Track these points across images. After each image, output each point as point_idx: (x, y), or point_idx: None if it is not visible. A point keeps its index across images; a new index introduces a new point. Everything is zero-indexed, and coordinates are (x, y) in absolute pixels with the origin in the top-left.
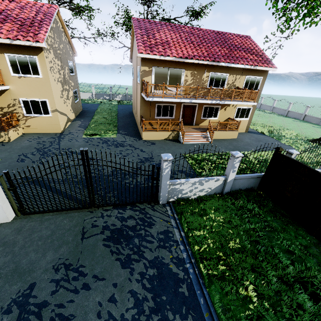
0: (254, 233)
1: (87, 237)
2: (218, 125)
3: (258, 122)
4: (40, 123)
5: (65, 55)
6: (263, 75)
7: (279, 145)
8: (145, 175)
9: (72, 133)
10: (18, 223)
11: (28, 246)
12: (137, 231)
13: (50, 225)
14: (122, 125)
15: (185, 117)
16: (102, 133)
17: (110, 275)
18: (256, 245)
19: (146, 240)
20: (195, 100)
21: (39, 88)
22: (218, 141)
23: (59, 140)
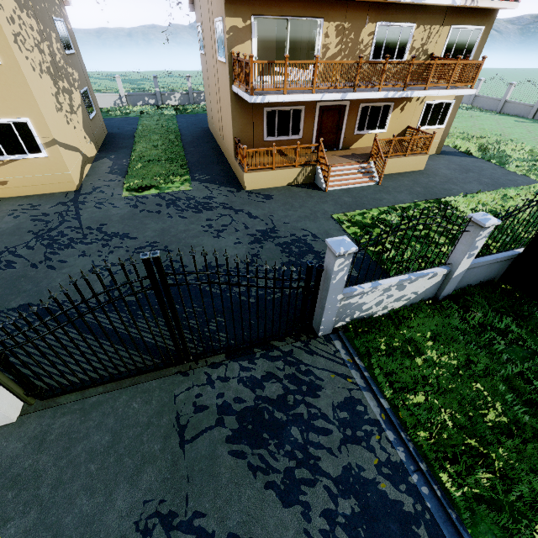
0: (525, 385)
1: (192, 440)
2: (391, 146)
3: (453, 129)
4: (27, 174)
5: (43, 3)
6: (485, 23)
7: (506, 177)
8: (291, 288)
9: (99, 188)
10: (35, 423)
11: (68, 479)
12: (290, 409)
13: (105, 419)
14: (196, 160)
15: (323, 132)
16: (160, 183)
17: (263, 528)
18: (536, 411)
19: (315, 428)
20: (353, 92)
21: (3, 92)
22: (391, 178)
23: (76, 208)
